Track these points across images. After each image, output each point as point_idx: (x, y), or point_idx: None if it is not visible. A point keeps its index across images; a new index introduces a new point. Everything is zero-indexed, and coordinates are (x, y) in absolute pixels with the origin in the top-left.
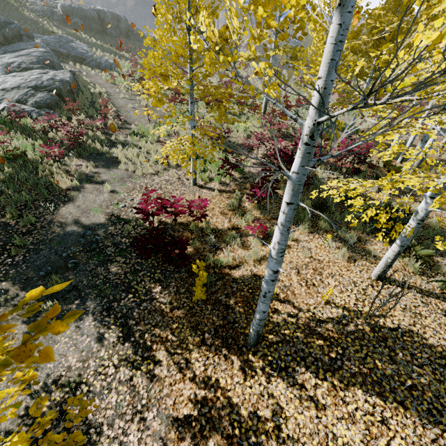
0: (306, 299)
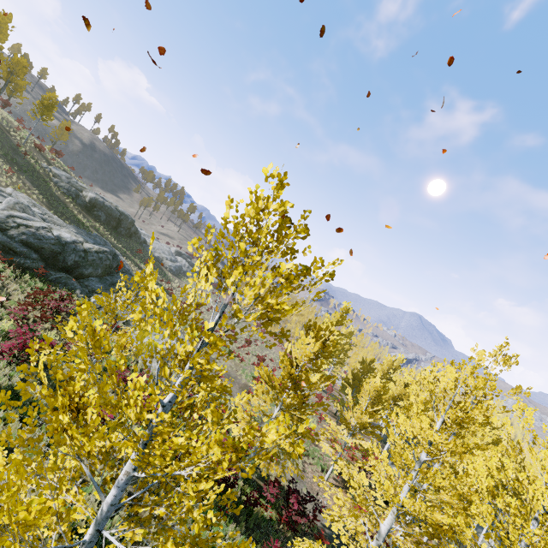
0: None
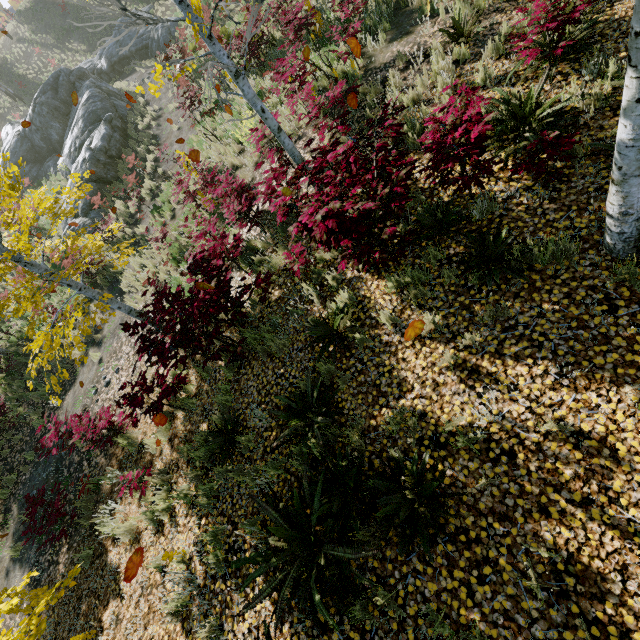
0: None
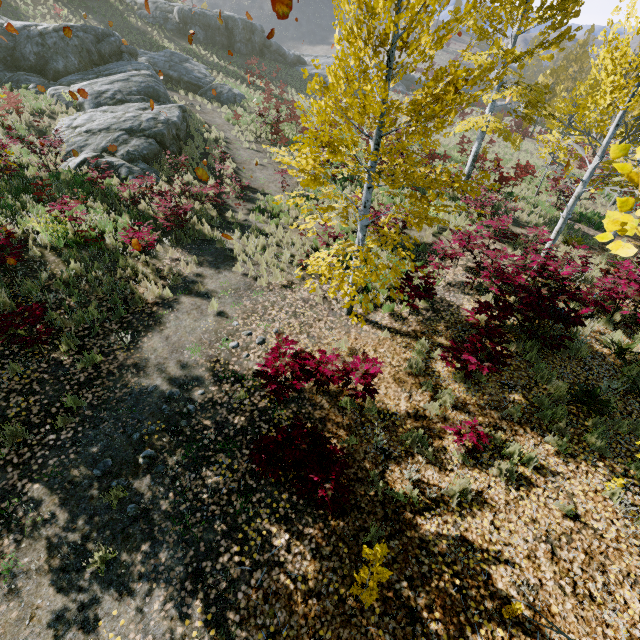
0: (581, 636)
